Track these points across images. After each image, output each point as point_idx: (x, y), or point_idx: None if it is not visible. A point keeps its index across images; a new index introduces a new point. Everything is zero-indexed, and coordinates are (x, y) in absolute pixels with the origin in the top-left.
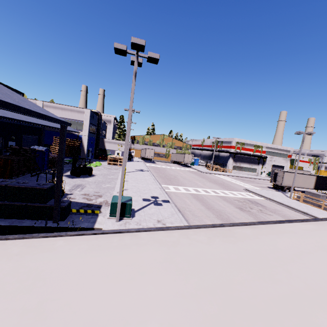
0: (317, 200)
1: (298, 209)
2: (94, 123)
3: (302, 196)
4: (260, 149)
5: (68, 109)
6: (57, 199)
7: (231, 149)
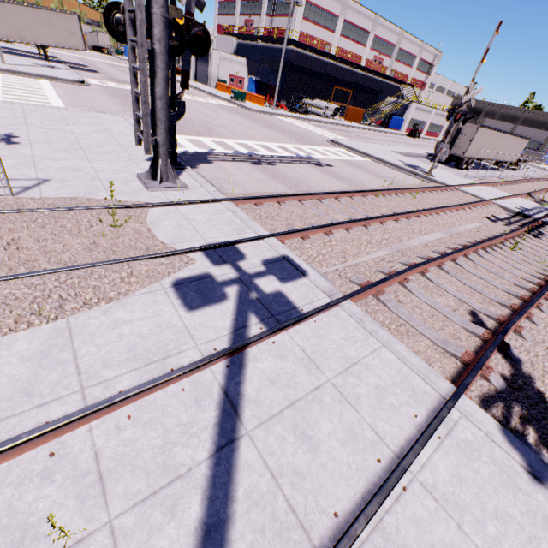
0: None
1: None
2: None
3: None
4: None
5: None
6: None
7: None
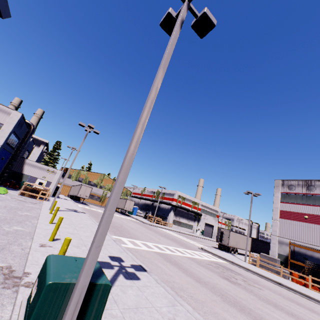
0: (274, 265)
1: (269, 277)
2: (18, 135)
3: (259, 260)
4: (197, 206)
5: None
6: None
7: (173, 202)
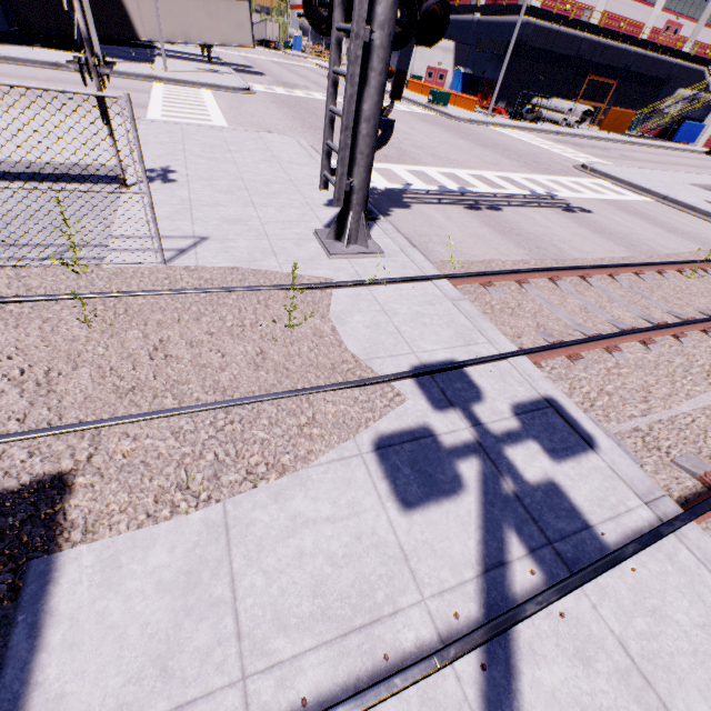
0: None
1: None
2: None
3: None
4: None
5: None
6: None
7: None
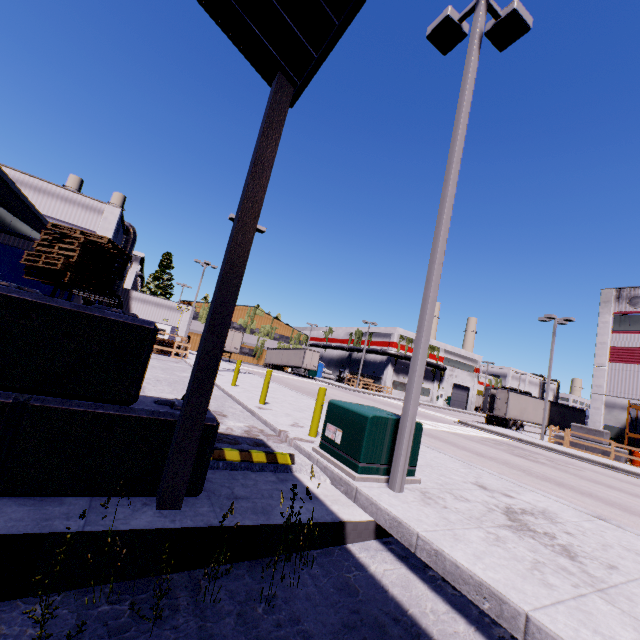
0: (598, 441)
1: (591, 458)
2: None
3: (568, 435)
4: (436, 354)
5: (56, 194)
6: (206, 383)
7: (392, 349)
